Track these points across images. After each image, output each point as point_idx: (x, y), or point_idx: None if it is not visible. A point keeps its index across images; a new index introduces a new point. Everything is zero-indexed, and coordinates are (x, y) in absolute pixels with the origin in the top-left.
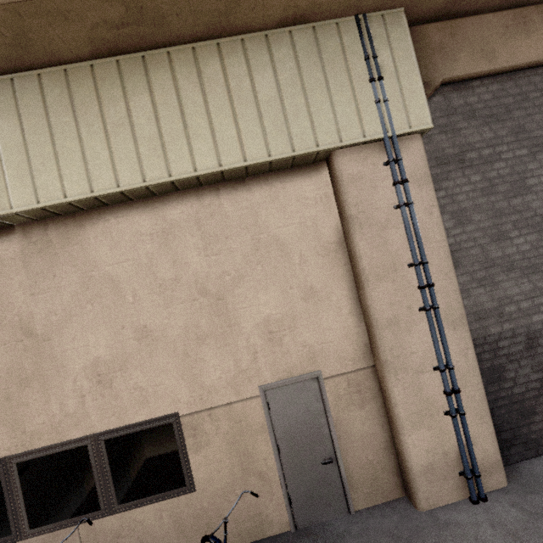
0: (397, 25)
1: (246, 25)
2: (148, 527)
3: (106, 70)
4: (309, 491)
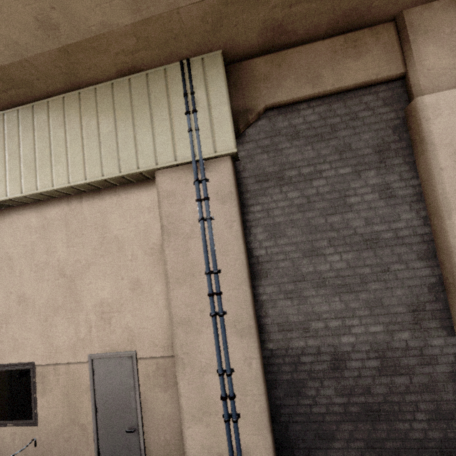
0: (214, 65)
1: (93, 78)
2: (6, 443)
3: (11, 117)
4: (114, 452)
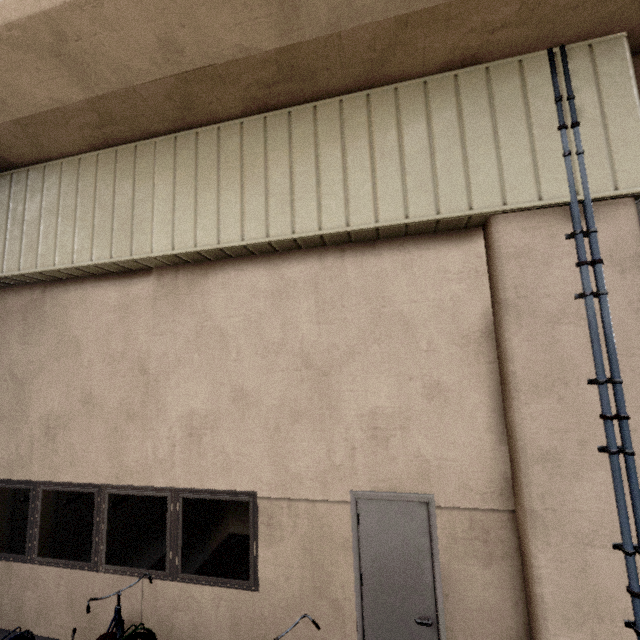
0: (612, 56)
1: (402, 72)
2: (204, 611)
3: (253, 127)
4: None
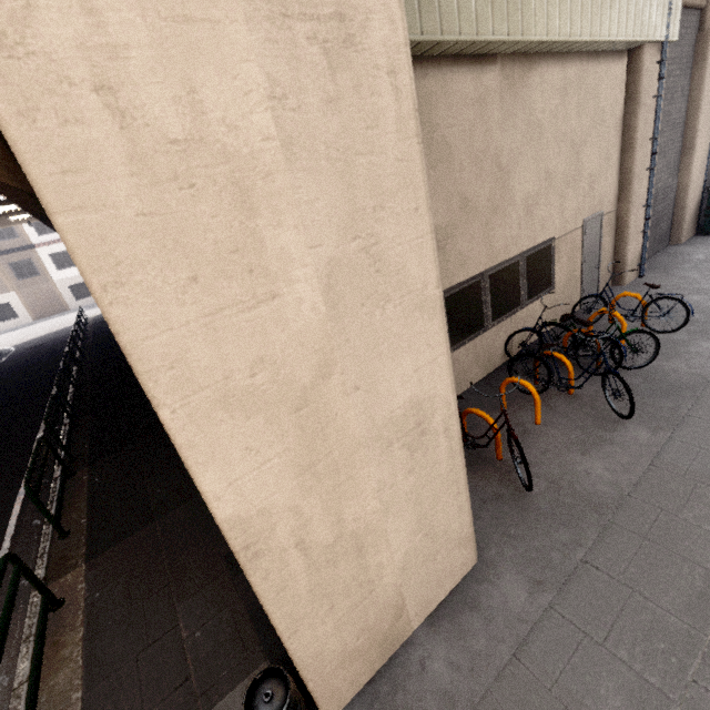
0: None
1: None
2: (536, 314)
3: None
4: (588, 286)
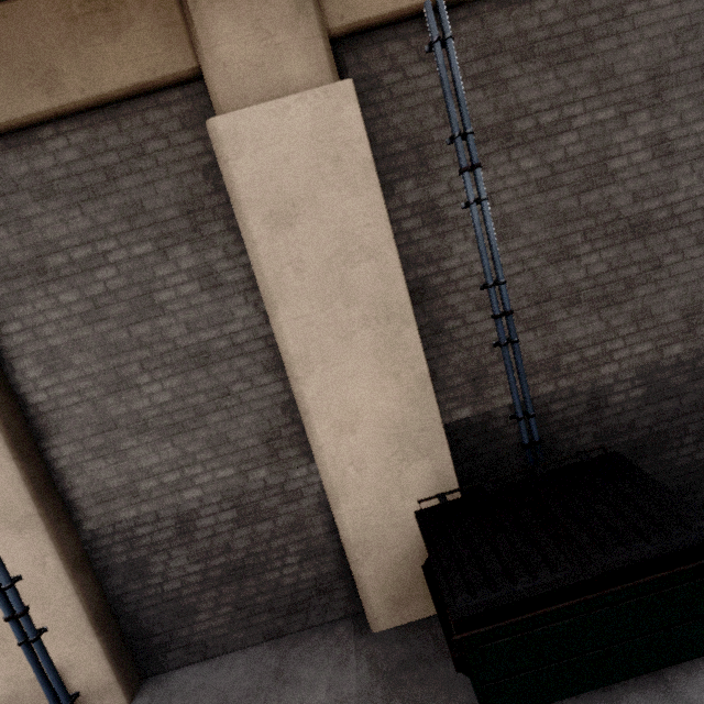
0: None
1: None
2: None
3: None
4: None
